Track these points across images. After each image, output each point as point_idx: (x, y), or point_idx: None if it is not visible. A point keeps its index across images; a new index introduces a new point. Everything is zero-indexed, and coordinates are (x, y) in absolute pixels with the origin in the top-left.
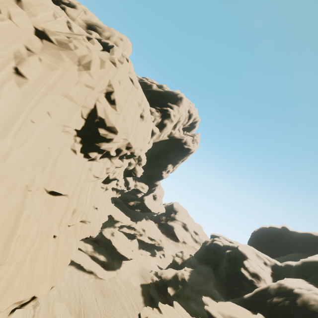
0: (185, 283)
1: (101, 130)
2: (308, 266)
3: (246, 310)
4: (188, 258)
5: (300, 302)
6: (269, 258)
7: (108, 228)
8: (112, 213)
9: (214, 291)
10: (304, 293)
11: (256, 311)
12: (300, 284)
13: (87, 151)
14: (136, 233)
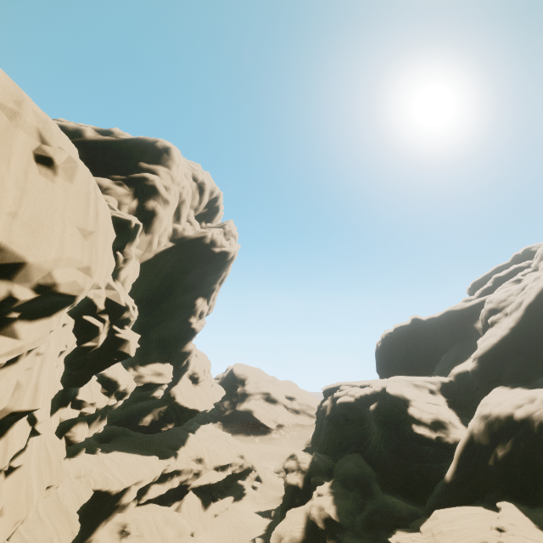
0: (335, 527)
1: None
2: (488, 359)
3: (475, 511)
4: (309, 462)
5: (541, 434)
6: (430, 378)
7: (105, 523)
8: (98, 484)
9: (392, 502)
10: (532, 411)
11: (486, 497)
12: (513, 400)
13: None
14: (186, 477)
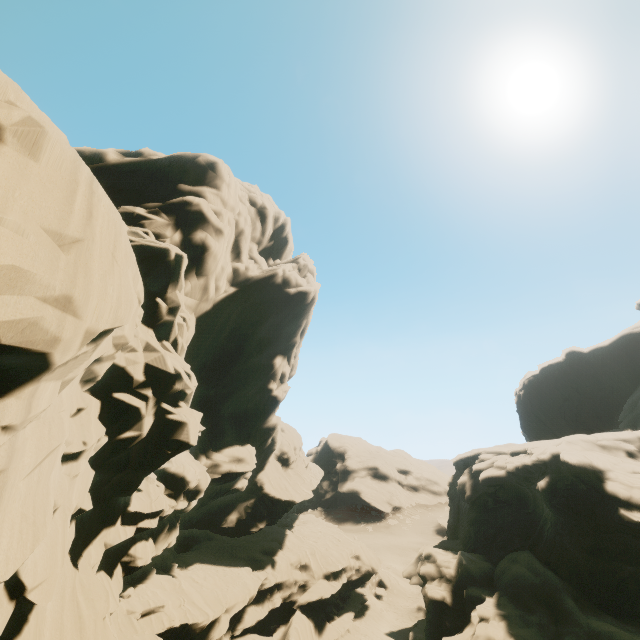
0: None
1: None
2: None
3: None
4: (455, 565)
5: None
6: (622, 435)
7: None
8: (173, 623)
9: (606, 633)
10: None
11: None
12: None
13: None
14: (289, 592)
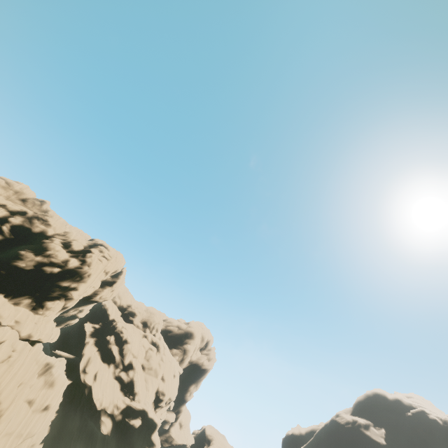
0: None
1: (161, 396)
2: None
3: None
4: None
5: None
6: None
7: None
8: None
9: None
10: None
11: None
12: None
13: (156, 408)
14: None
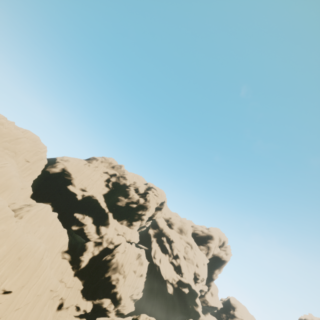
0: None
1: (197, 276)
2: None
3: None
4: None
5: None
6: None
7: None
8: None
9: None
10: None
11: None
12: None
13: (195, 283)
14: None
